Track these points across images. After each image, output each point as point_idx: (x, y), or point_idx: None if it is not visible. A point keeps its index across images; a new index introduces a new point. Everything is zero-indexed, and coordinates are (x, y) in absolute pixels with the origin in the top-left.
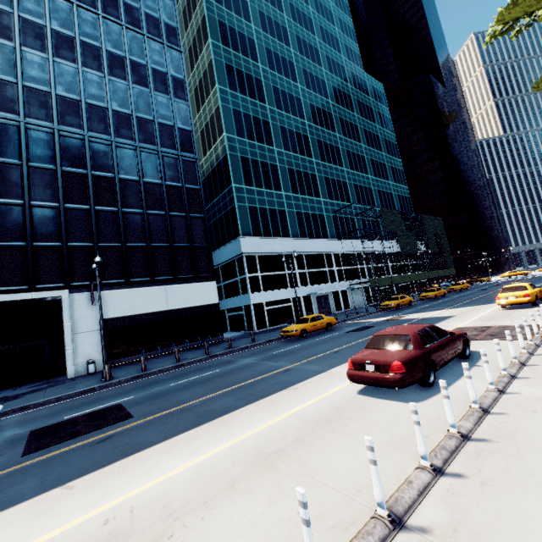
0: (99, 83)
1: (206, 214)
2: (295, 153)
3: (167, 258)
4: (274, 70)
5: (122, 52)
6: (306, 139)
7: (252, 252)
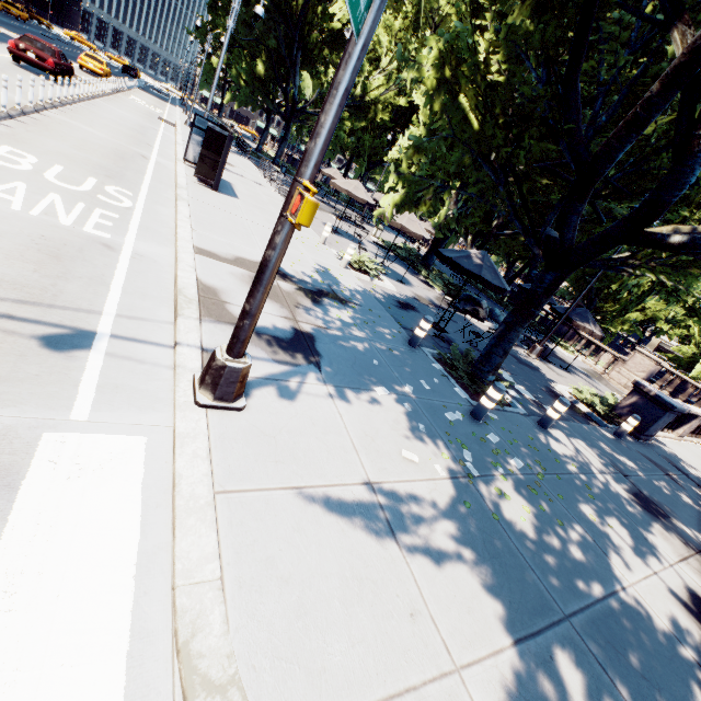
0: None
1: None
2: None
3: None
4: None
5: None
6: None
7: None
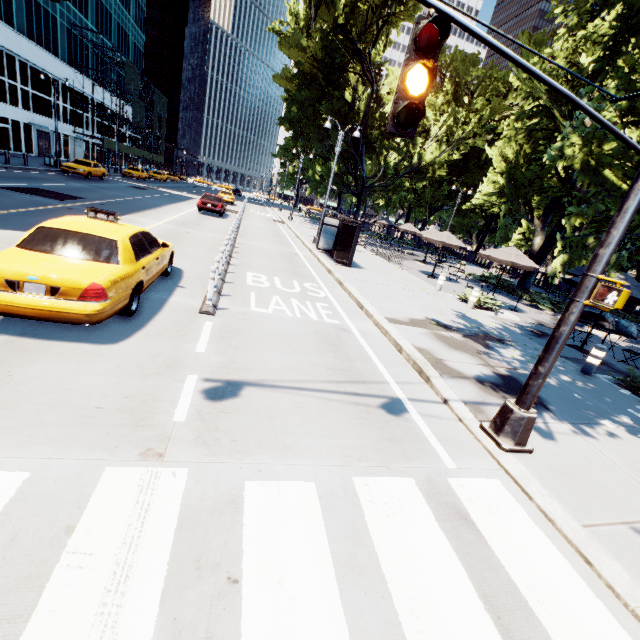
0: None
1: None
2: None
3: None
4: None
5: None
6: None
7: None
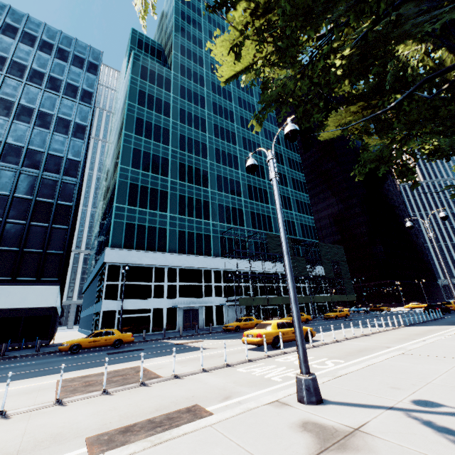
0: (2, 124)
1: (70, 226)
2: (190, 183)
3: (11, 261)
4: (185, 123)
5: (34, 105)
6: (206, 173)
7: (117, 262)
